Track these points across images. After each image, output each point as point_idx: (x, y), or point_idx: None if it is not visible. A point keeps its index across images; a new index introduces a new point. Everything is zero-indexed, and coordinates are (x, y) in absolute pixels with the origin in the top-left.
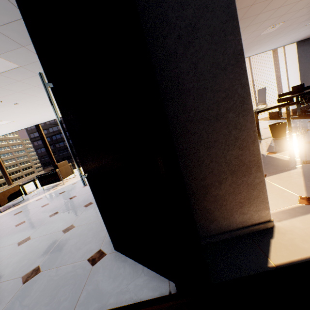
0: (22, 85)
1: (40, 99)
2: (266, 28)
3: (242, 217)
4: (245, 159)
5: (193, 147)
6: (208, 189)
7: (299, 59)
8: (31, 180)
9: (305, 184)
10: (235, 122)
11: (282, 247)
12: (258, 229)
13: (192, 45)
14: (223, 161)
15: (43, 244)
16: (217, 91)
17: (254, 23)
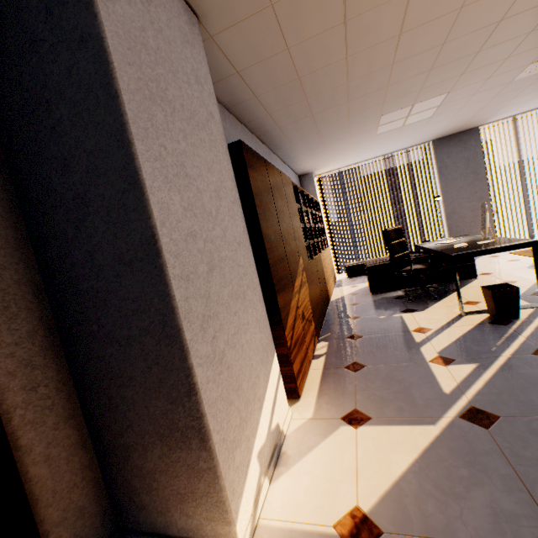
0: None
1: None
2: (522, 67)
3: (187, 520)
4: (180, 420)
5: (102, 380)
6: (130, 453)
7: None
8: None
9: (401, 477)
10: (157, 353)
11: None
12: None
13: (85, 224)
14: (146, 413)
15: None
16: (125, 299)
17: (476, 66)
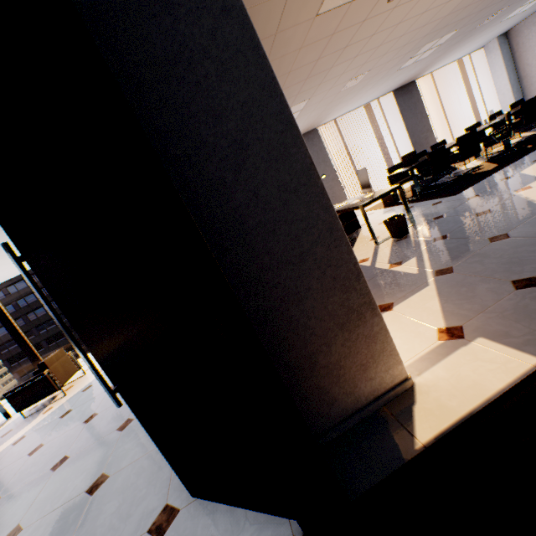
0: None
1: None
2: (346, 82)
3: (371, 384)
4: (354, 304)
5: (278, 306)
6: (315, 359)
7: (402, 114)
8: None
9: (442, 308)
10: (328, 257)
11: (427, 414)
12: (395, 395)
13: (244, 167)
14: (325, 314)
15: (52, 531)
16: (293, 222)
17: (327, 78)
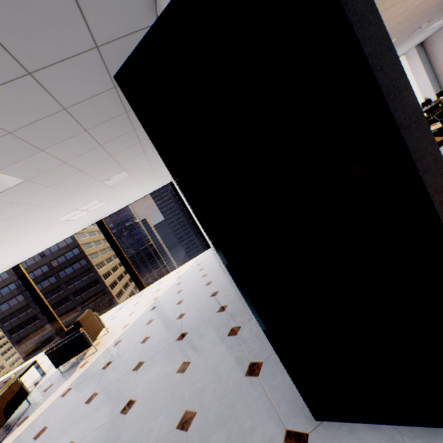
0: (17, 209)
1: (36, 223)
2: None
3: None
4: None
5: None
6: None
7: None
8: (31, 364)
9: None
10: (434, 184)
11: None
12: None
13: None
14: None
15: None
16: None
17: None
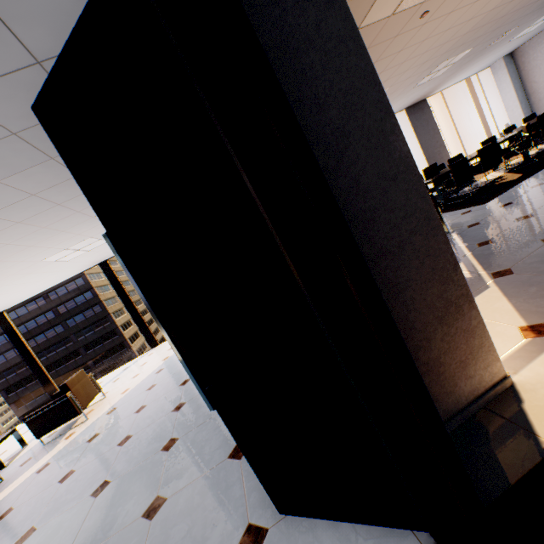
0: None
1: (13, 264)
2: None
3: (470, 383)
4: (451, 296)
5: None
6: (414, 355)
7: (414, 130)
8: (9, 433)
9: (514, 307)
10: (425, 247)
11: (543, 411)
12: (495, 394)
13: (346, 155)
14: (424, 306)
15: None
16: (392, 210)
17: None
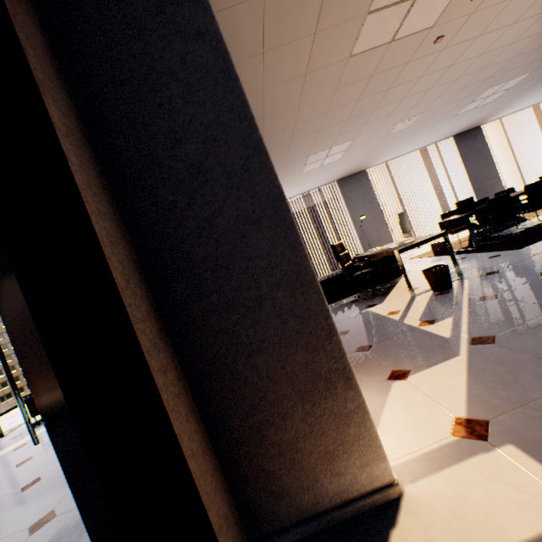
0: None
1: None
2: (394, 124)
3: (338, 481)
4: (322, 368)
5: (223, 356)
6: (263, 432)
7: (463, 159)
8: (16, 406)
9: (468, 389)
10: (291, 305)
11: None
12: (373, 504)
13: (201, 193)
14: (282, 375)
15: None
16: (251, 258)
17: (372, 120)
